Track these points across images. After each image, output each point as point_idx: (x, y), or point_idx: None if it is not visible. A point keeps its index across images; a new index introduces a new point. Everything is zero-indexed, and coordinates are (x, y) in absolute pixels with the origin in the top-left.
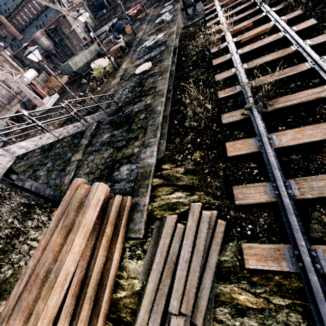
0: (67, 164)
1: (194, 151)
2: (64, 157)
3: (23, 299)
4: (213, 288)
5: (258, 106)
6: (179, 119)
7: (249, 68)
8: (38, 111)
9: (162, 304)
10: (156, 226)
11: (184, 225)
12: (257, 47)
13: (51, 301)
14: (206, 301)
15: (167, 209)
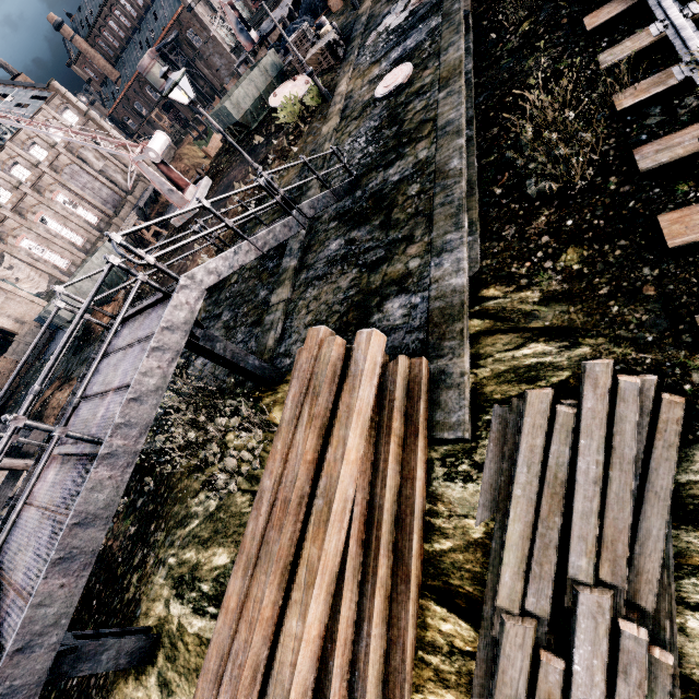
0: (263, 312)
1: (562, 249)
2: (254, 298)
3: (270, 540)
4: (666, 538)
5: None
6: (505, 183)
7: None
8: (179, 219)
9: (552, 564)
10: (495, 415)
11: (574, 408)
12: None
13: (329, 545)
14: (659, 562)
15: (516, 379)
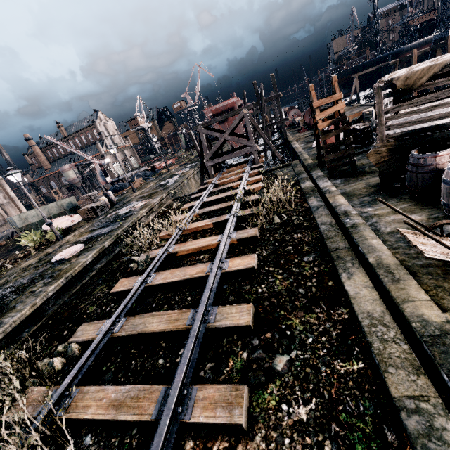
0: None
1: None
2: None
3: None
4: None
5: None
6: None
7: (119, 335)
8: None
9: None
10: None
11: None
12: (171, 281)
13: None
14: None
15: None
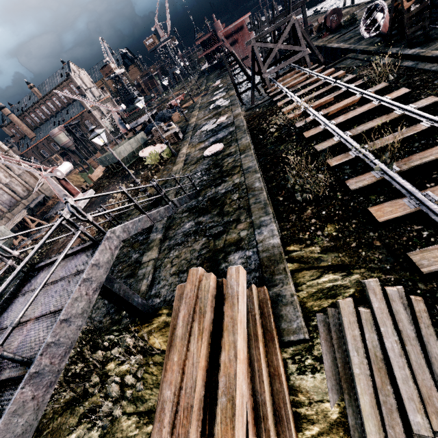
0: (136, 268)
1: (324, 225)
2: (128, 259)
3: None
4: None
5: (391, 166)
6: (283, 195)
7: (355, 135)
8: (67, 212)
9: (400, 425)
10: (319, 321)
11: (368, 308)
12: (353, 116)
13: None
14: None
15: (324, 296)
